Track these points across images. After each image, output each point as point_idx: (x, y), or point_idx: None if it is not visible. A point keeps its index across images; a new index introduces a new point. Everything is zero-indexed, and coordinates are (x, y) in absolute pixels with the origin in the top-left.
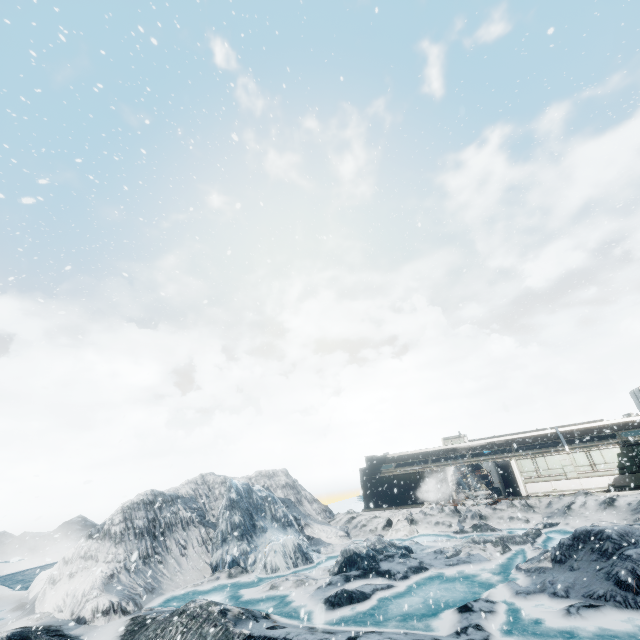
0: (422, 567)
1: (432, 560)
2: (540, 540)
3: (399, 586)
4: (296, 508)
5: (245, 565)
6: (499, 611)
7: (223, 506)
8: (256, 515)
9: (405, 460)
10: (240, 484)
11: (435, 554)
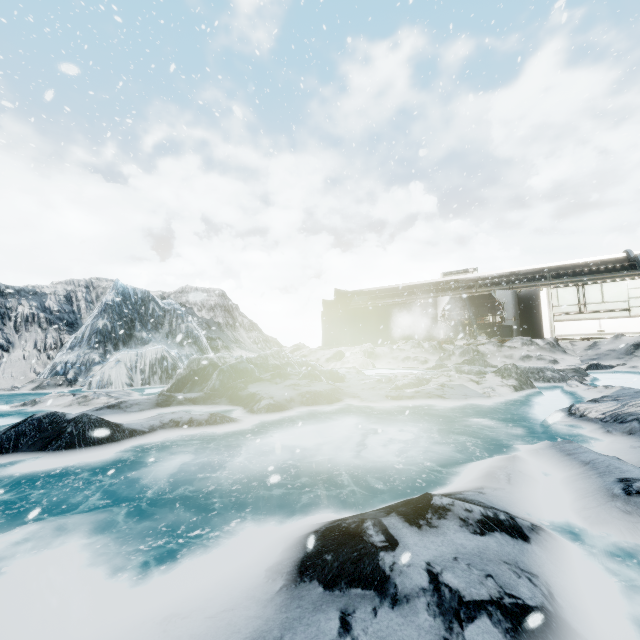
0: (330, 396)
1: (364, 390)
2: (591, 381)
3: (244, 423)
4: (222, 332)
5: (75, 377)
6: (562, 605)
7: (95, 310)
8: (142, 326)
9: (385, 294)
10: (132, 289)
11: (377, 383)
